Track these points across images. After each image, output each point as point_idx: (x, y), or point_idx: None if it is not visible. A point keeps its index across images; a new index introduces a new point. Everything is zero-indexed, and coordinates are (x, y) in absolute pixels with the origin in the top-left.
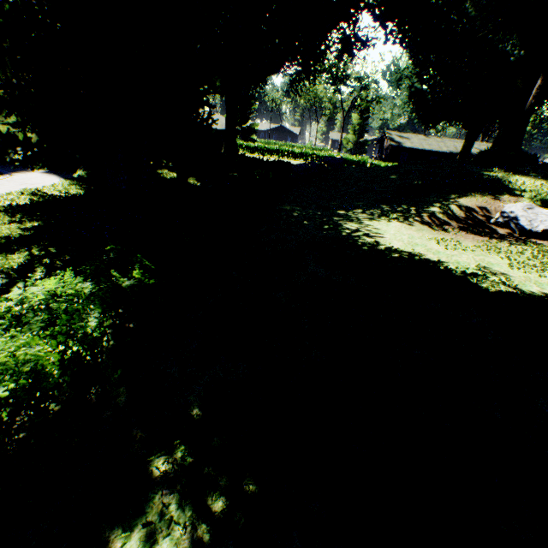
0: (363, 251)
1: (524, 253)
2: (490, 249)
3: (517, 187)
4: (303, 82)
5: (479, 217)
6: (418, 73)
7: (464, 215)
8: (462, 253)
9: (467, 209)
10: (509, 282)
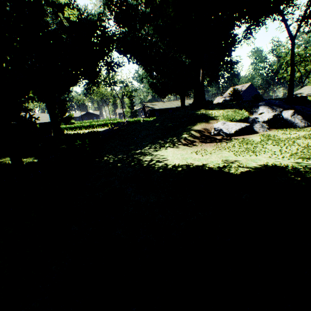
0: (161, 172)
1: (235, 145)
2: (221, 149)
3: (214, 115)
4: (92, 88)
5: (206, 133)
6: (149, 75)
7: (199, 134)
8: (211, 155)
9: (199, 131)
10: (242, 164)
